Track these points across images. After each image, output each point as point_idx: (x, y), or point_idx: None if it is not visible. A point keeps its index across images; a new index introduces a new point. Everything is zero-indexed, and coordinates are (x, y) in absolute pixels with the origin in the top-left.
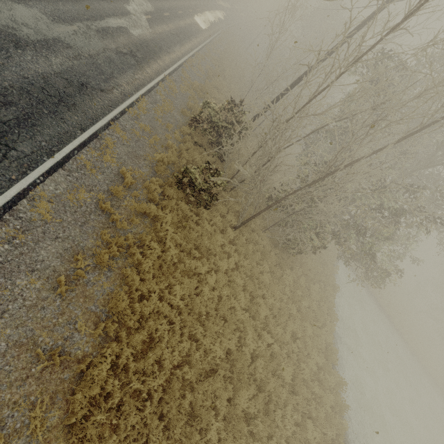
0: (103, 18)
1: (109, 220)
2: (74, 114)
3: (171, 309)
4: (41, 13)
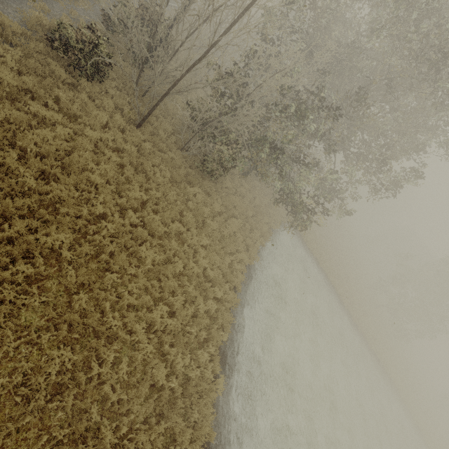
0: None
1: None
2: None
3: None
4: None
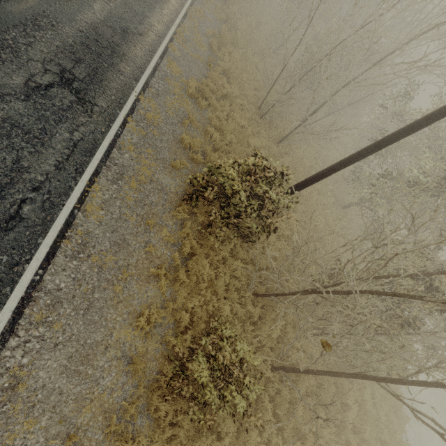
0: None
1: None
2: None
3: None
4: None
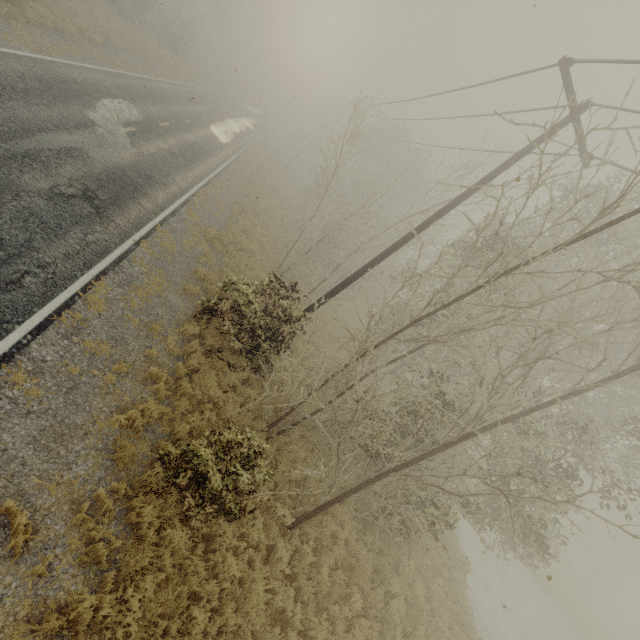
0: (29, 134)
1: None
2: None
3: None
4: None
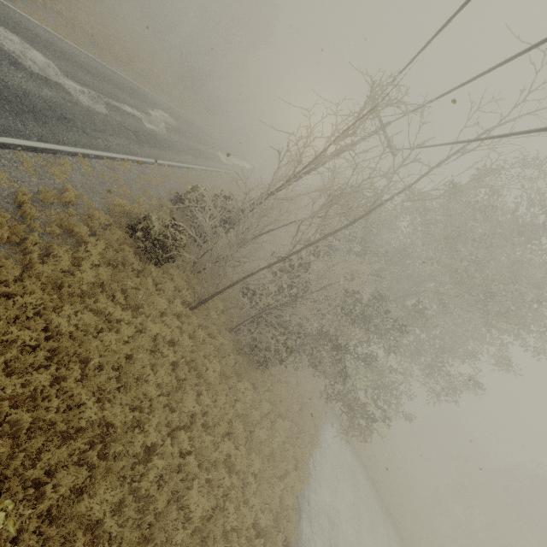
0: (119, 101)
1: (19, 212)
2: (40, 127)
3: (46, 333)
4: (56, 66)
